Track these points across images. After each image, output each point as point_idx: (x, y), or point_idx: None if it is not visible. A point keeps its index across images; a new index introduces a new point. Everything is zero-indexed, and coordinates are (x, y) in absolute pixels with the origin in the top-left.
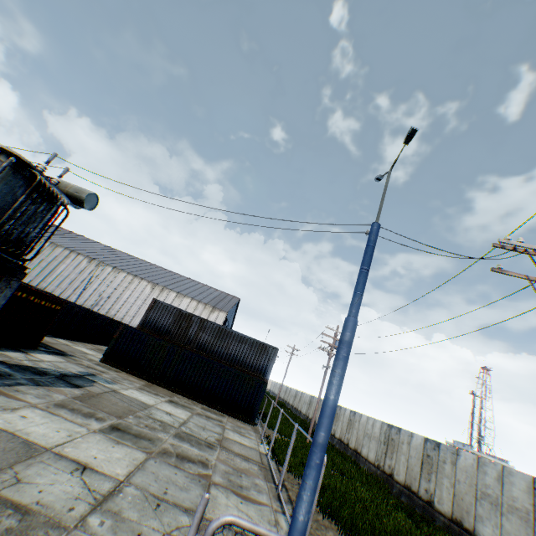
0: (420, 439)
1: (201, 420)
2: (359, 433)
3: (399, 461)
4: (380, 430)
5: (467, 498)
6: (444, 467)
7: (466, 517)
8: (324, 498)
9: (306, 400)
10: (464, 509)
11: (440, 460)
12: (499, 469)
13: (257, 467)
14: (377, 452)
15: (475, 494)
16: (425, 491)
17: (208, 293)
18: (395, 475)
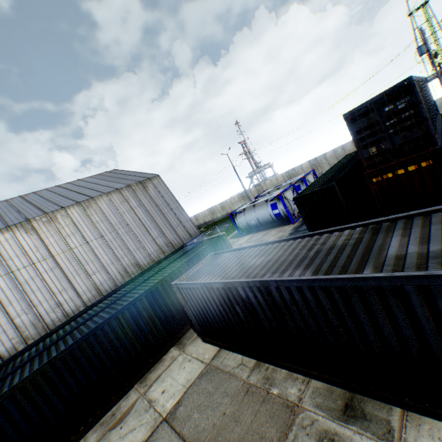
0: None
1: None
2: None
3: None
4: None
5: None
6: None
7: None
8: None
9: (279, 181)
10: None
11: None
12: None
13: None
14: None
15: None
16: None
17: (91, 184)
18: None
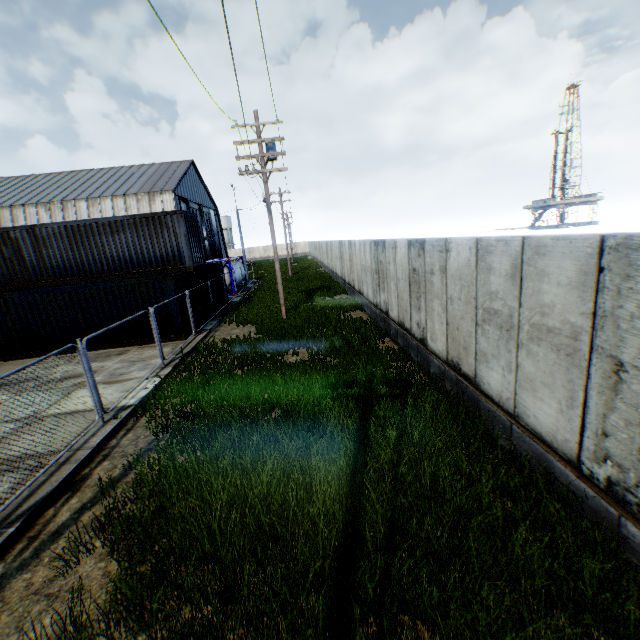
0: (404, 247)
1: (24, 400)
2: (358, 269)
3: (391, 292)
4: (370, 255)
5: (465, 327)
6: (433, 283)
7: (466, 359)
8: (126, 493)
9: (325, 250)
10: (462, 346)
11: (428, 272)
12: (517, 251)
13: (13, 484)
14: (373, 288)
15: (475, 318)
16: (417, 327)
17: (139, 176)
18: (390, 312)
